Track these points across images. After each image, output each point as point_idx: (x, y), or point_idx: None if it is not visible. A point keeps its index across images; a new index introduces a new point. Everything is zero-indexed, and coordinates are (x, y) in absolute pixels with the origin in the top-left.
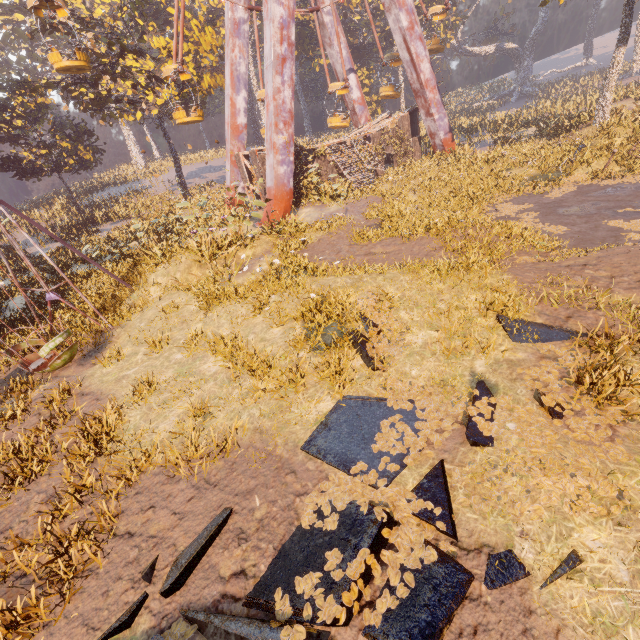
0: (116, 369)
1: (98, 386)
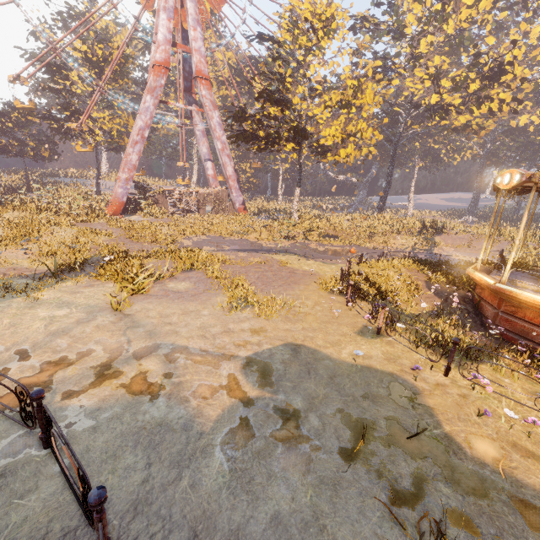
0: None
1: None
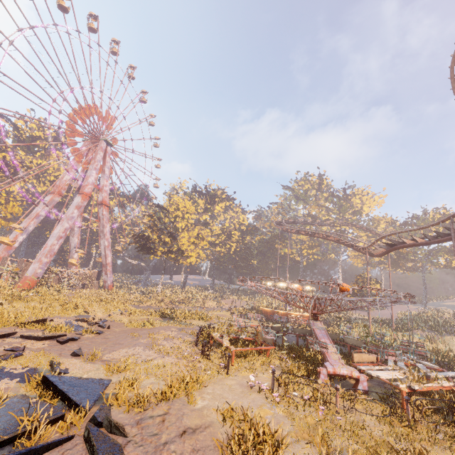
0: None
1: None
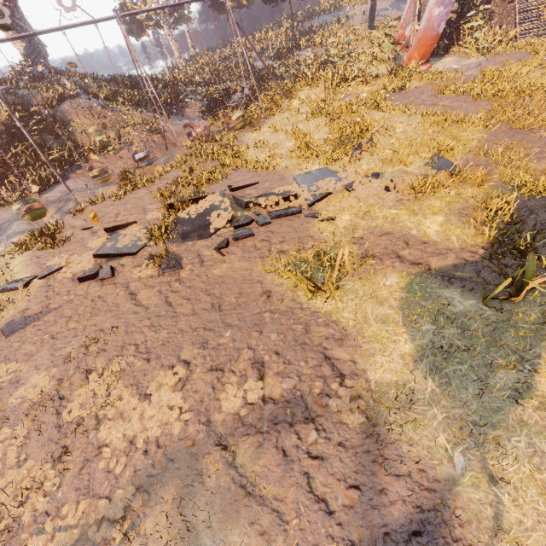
0: (256, 136)
1: (247, 140)
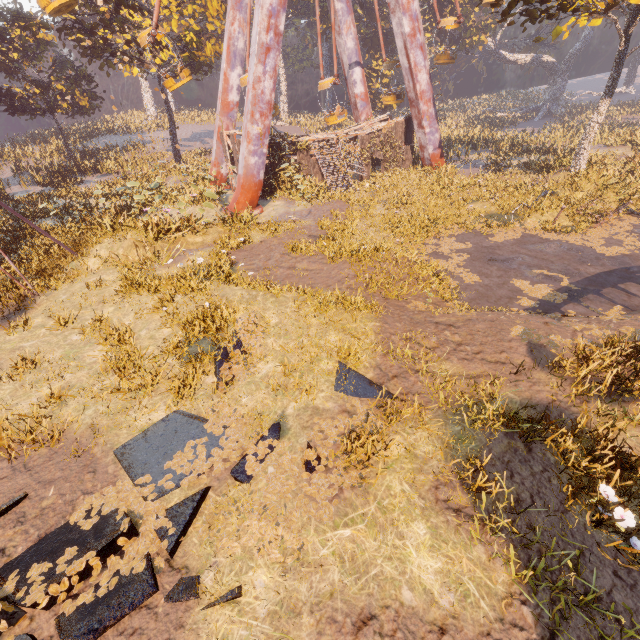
0: (18, 338)
1: None
